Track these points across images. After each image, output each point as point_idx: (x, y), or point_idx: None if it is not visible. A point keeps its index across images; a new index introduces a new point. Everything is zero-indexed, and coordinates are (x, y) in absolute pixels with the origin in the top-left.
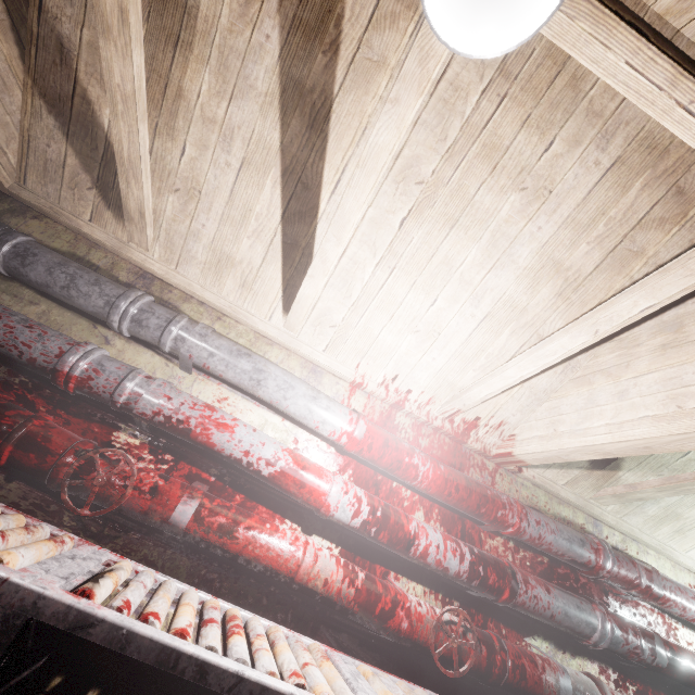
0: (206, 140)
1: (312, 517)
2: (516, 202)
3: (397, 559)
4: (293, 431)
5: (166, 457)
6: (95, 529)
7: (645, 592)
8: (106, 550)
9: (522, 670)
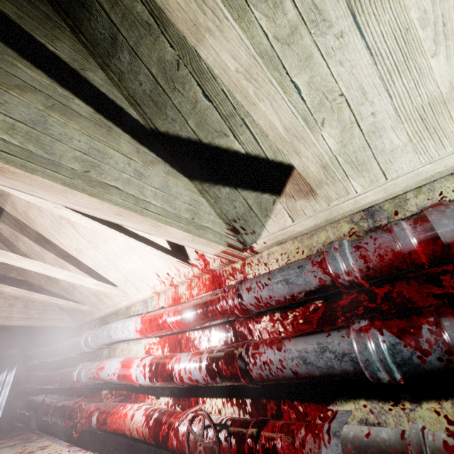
0: None
1: (158, 386)
2: None
3: (201, 387)
4: (143, 343)
5: (113, 392)
6: (103, 440)
7: (442, 248)
8: (85, 451)
9: (274, 453)
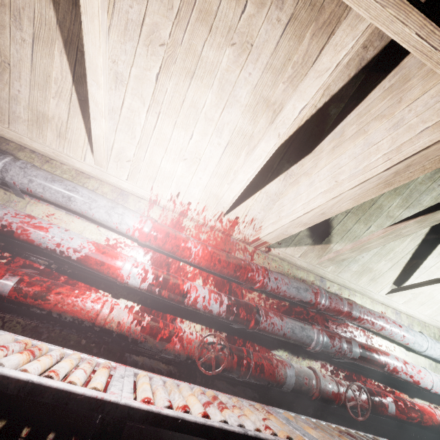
0: (2, 21)
1: (119, 287)
2: (230, 55)
3: (183, 310)
4: (106, 233)
5: (5, 255)
6: None
7: (348, 316)
8: None
9: (262, 367)
